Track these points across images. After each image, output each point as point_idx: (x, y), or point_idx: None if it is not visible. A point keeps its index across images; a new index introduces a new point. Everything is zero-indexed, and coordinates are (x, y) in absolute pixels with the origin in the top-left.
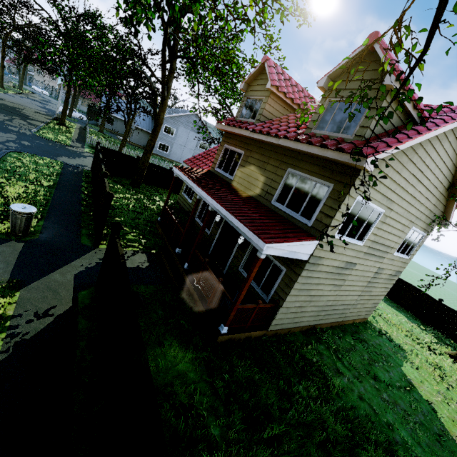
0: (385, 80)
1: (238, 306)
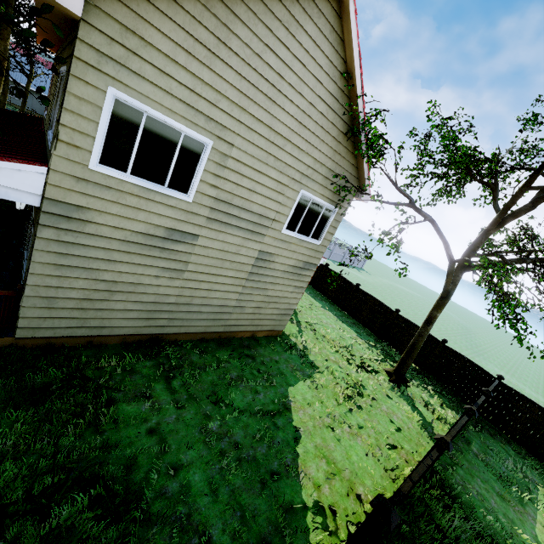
0: None
1: None
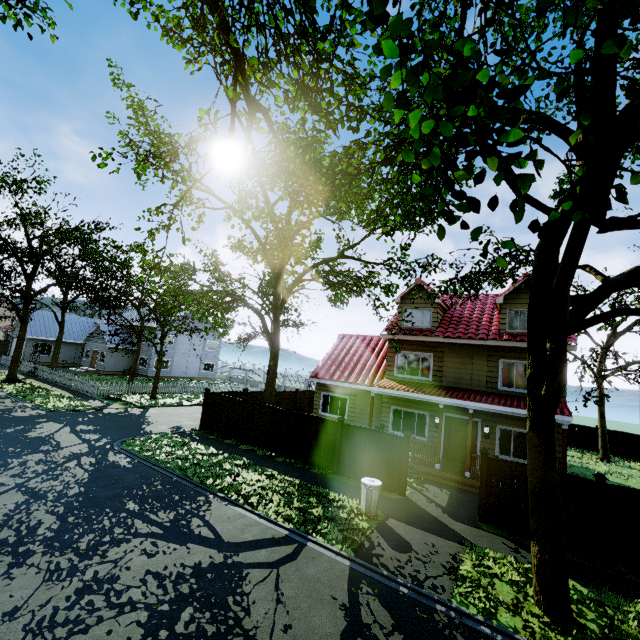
0: None
1: None
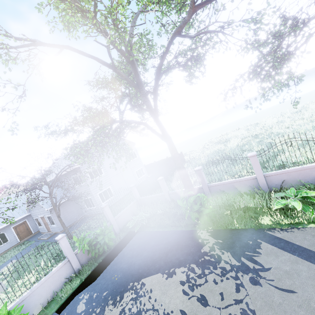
0: None
1: None
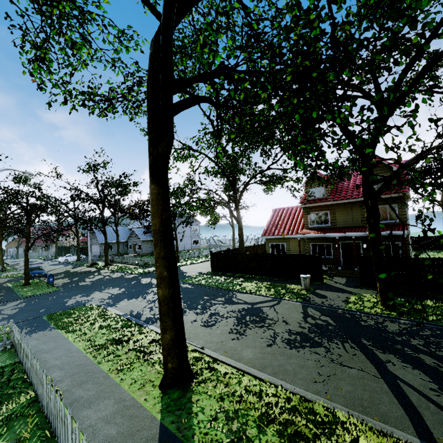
0: (393, 169)
1: None
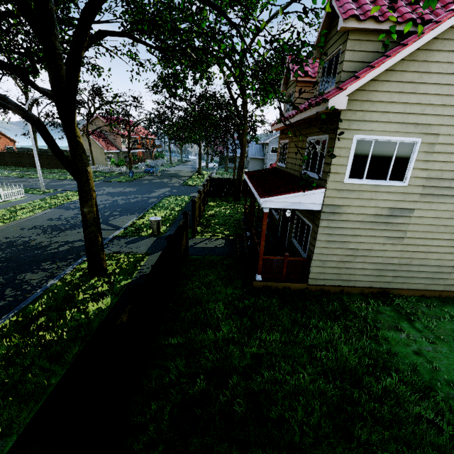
0: (338, 26)
1: (264, 257)
